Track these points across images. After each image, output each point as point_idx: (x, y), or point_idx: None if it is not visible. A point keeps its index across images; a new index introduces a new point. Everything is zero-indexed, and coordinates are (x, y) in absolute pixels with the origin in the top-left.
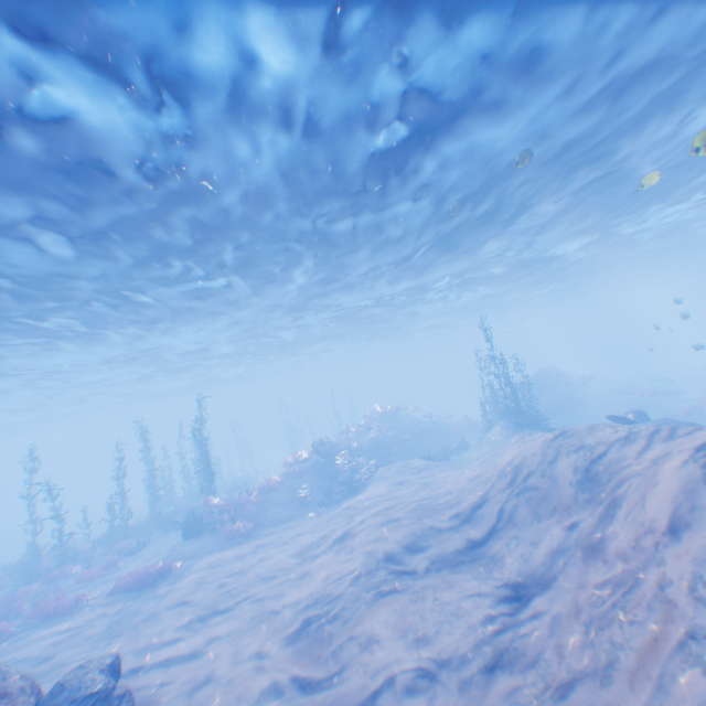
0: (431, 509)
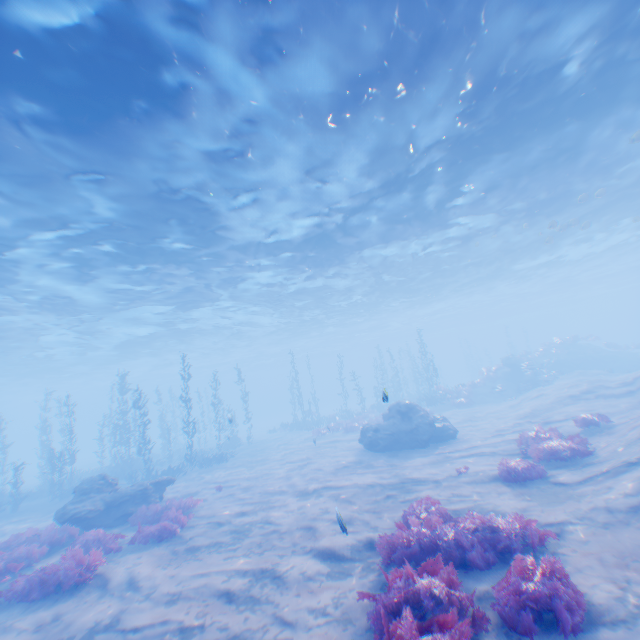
0: (601, 380)
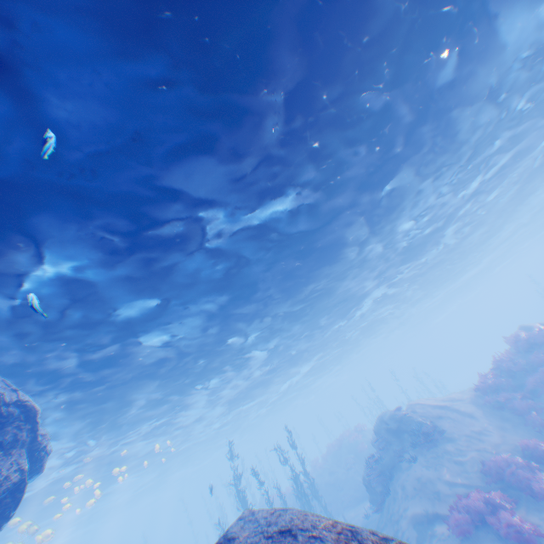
0: None
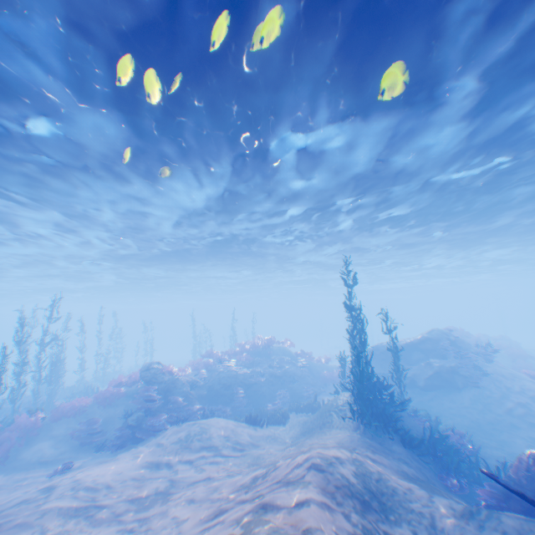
0: None
